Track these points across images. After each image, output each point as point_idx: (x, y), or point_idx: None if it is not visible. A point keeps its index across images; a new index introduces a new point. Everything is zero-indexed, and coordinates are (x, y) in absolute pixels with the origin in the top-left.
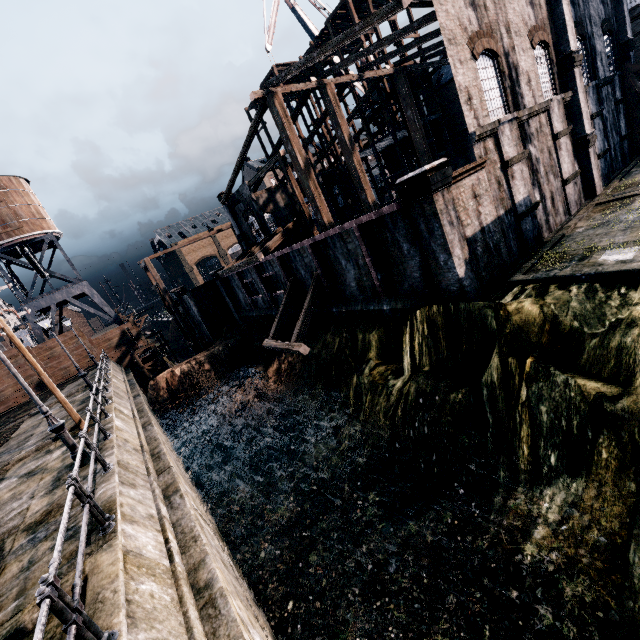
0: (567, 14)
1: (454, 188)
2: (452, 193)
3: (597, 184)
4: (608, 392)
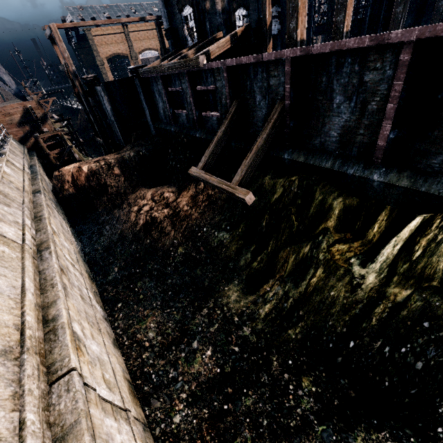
0: None
1: None
2: None
3: None
4: None
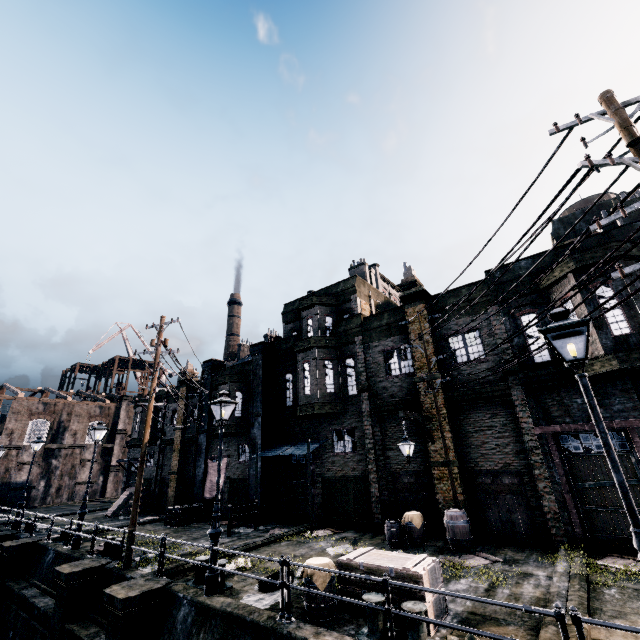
0: (124, 415)
1: None
2: None
3: (109, 491)
4: None
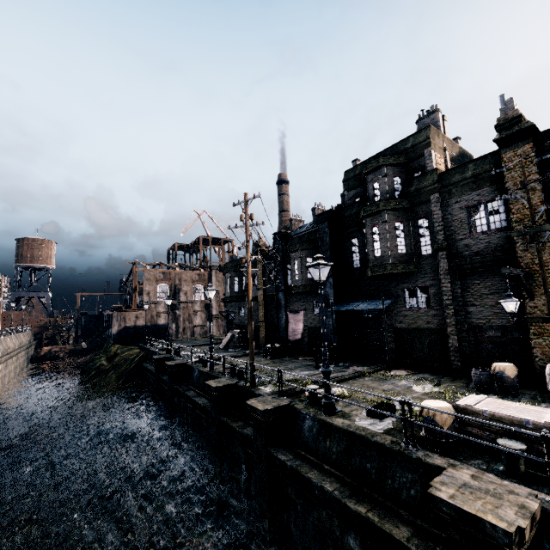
0: (214, 279)
1: (128, 313)
2: (126, 314)
3: (215, 332)
4: (105, 365)
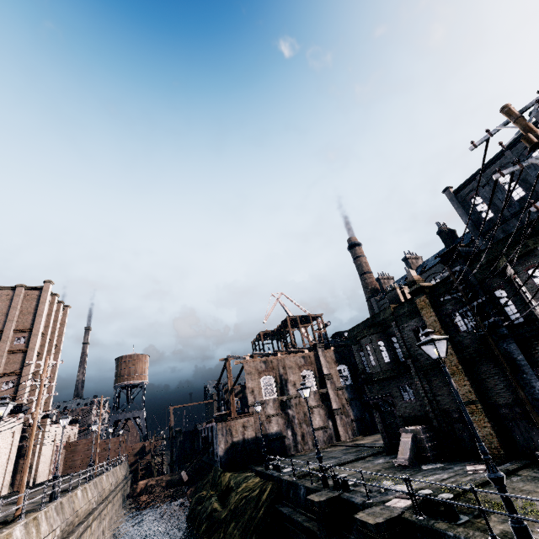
0: (323, 360)
1: (233, 422)
2: (231, 423)
3: (342, 434)
4: (219, 509)
